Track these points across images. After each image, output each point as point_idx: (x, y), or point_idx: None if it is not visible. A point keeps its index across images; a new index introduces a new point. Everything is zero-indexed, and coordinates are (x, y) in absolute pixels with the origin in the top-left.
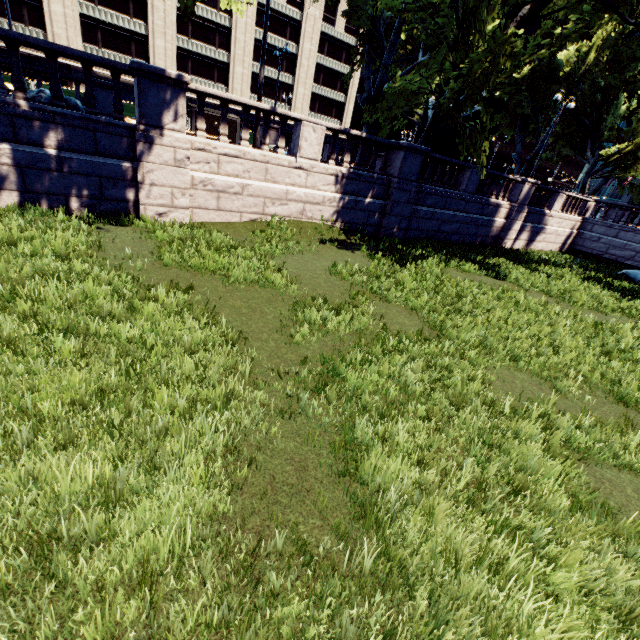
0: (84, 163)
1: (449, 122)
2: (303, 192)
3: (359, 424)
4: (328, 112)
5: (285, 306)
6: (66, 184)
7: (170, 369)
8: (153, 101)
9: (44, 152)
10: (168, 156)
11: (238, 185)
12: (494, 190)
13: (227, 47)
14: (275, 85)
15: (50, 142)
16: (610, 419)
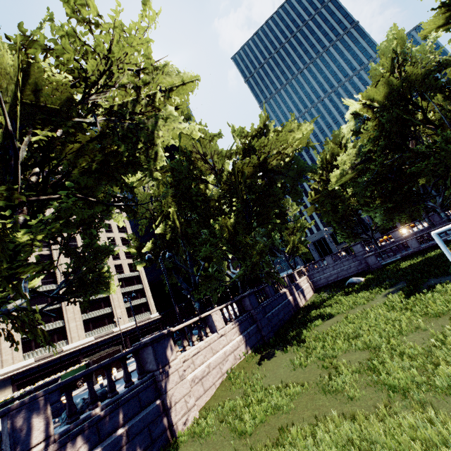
0: (138, 422)
1: (251, 276)
2: (229, 346)
3: (438, 381)
4: (140, 311)
5: (320, 394)
6: (132, 450)
7: (370, 443)
8: (160, 352)
9: (117, 434)
10: (176, 377)
11: (206, 367)
12: (278, 288)
13: (60, 317)
14: (100, 318)
15: (118, 424)
16: (448, 322)
